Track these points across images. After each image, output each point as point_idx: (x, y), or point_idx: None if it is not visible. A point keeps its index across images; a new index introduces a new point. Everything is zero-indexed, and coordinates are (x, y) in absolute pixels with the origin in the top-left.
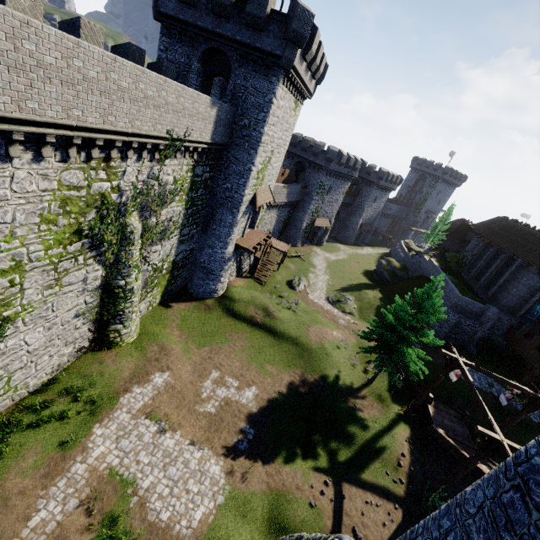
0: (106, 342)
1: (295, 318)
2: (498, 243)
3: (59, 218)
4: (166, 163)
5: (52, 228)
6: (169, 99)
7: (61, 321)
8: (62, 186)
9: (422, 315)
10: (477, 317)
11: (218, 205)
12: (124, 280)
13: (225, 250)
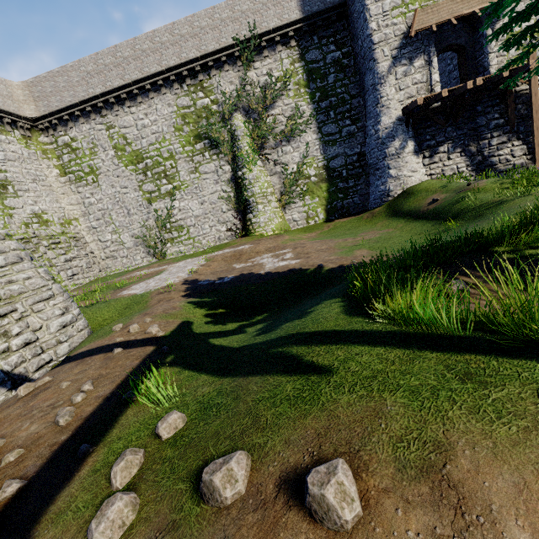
0: (246, 230)
1: None
2: None
3: (184, 127)
4: (257, 66)
5: (182, 134)
6: (223, 17)
7: (209, 201)
8: (180, 108)
9: None
10: None
11: (364, 78)
12: (241, 172)
13: (378, 125)
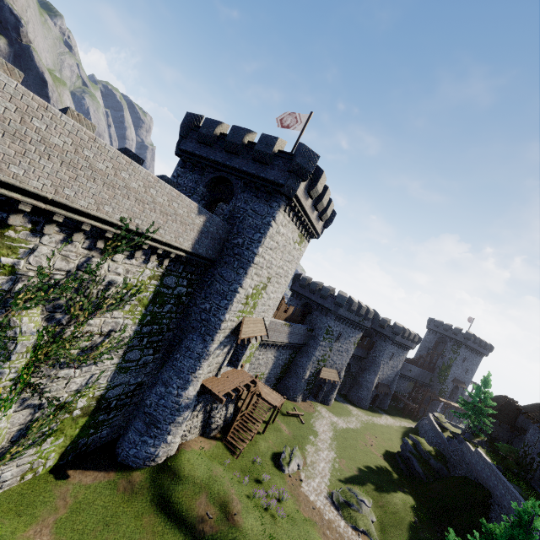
0: None
1: (272, 534)
2: None
3: None
4: (117, 258)
5: None
6: (132, 183)
7: None
8: None
9: None
10: None
11: (190, 328)
12: None
13: (184, 391)
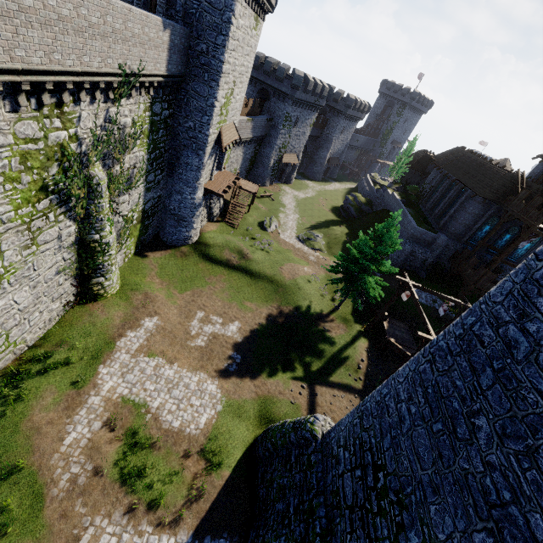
0: (91, 295)
1: (269, 258)
2: (453, 175)
3: (22, 175)
4: (122, 103)
5: (17, 186)
6: (115, 25)
7: (44, 279)
8: (18, 139)
9: (381, 248)
10: (429, 245)
11: (182, 147)
12: (98, 234)
13: (195, 195)
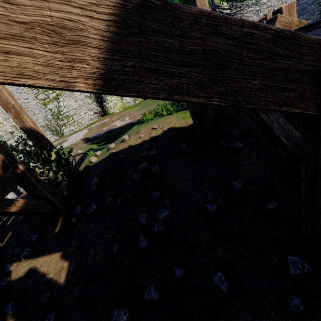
0: (104, 112)
1: None
2: None
3: None
4: None
5: None
6: None
7: (80, 99)
8: None
9: None
10: None
11: None
12: None
13: None
